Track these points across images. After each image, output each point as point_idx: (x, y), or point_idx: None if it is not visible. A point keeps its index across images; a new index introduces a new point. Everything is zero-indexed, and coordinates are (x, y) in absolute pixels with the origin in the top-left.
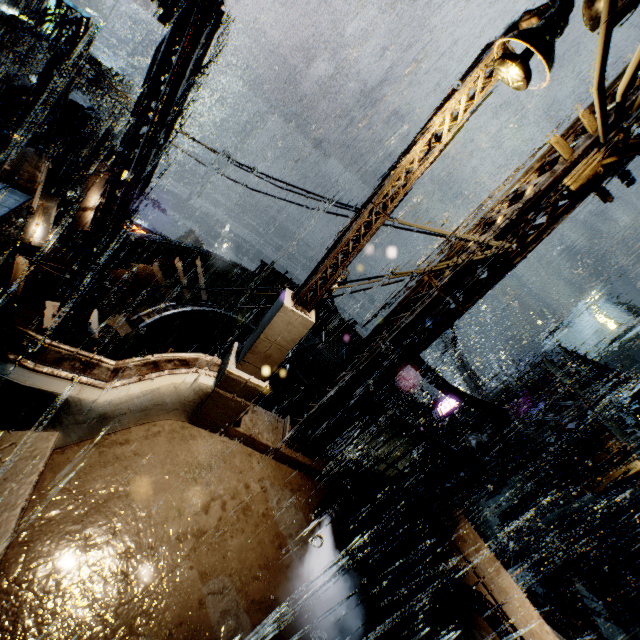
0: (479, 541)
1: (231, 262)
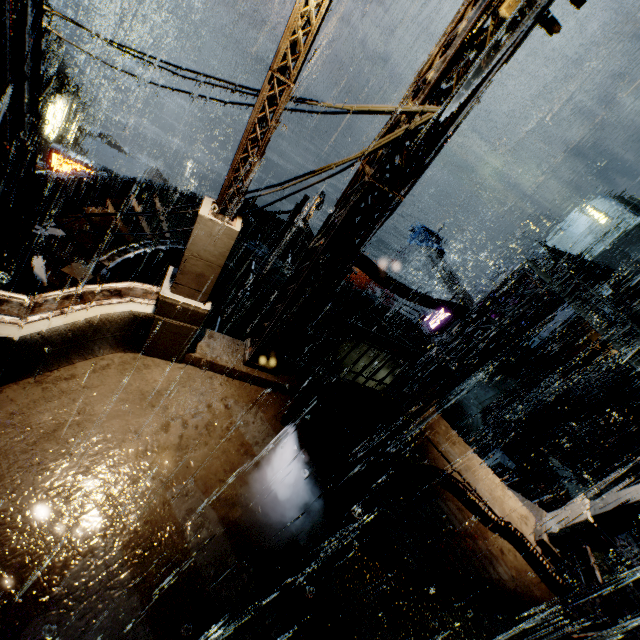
0: (451, 431)
1: (193, 194)
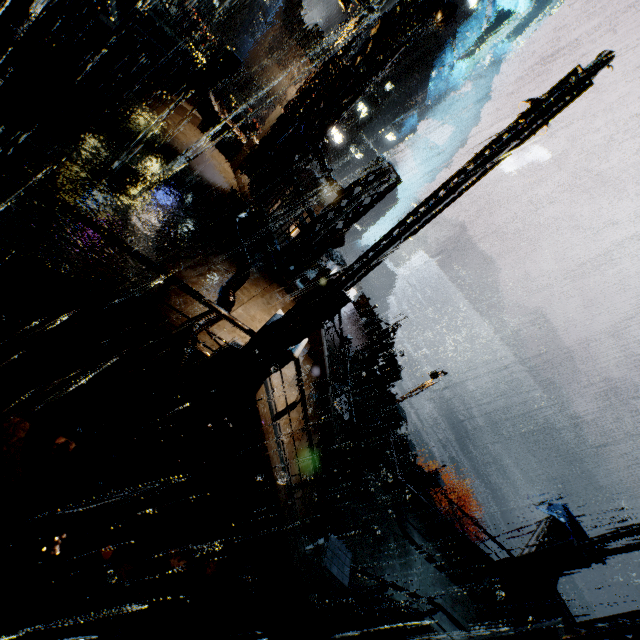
0: None
1: None
